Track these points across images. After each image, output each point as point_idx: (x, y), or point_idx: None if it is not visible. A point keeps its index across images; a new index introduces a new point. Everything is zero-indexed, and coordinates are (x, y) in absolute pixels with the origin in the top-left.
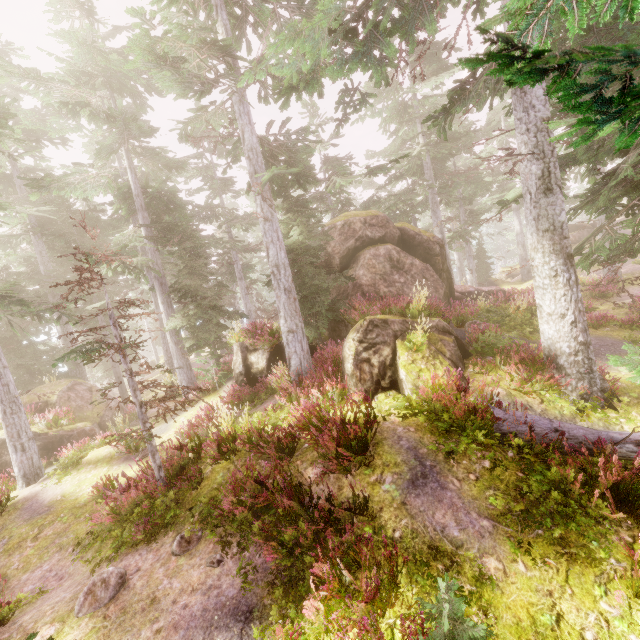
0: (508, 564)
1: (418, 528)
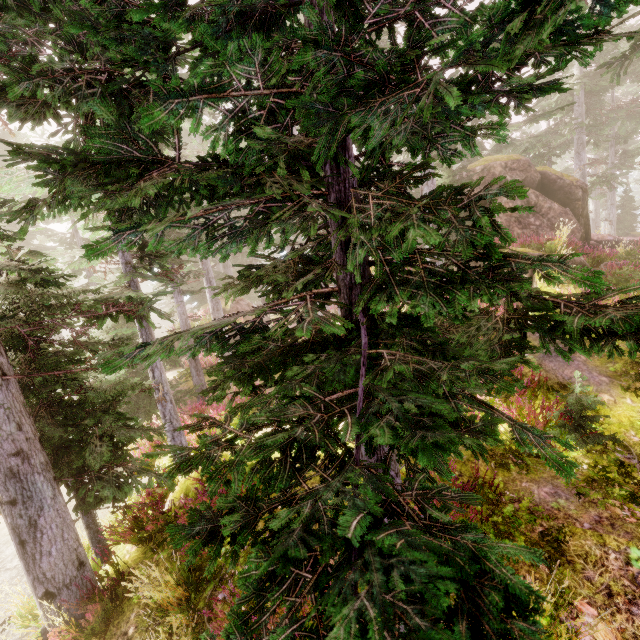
0: (617, 398)
1: (550, 376)
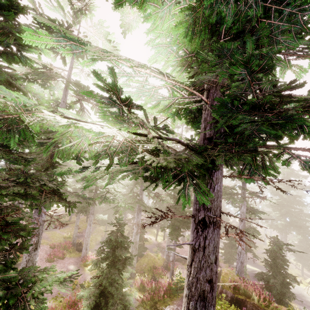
0: None
1: None
